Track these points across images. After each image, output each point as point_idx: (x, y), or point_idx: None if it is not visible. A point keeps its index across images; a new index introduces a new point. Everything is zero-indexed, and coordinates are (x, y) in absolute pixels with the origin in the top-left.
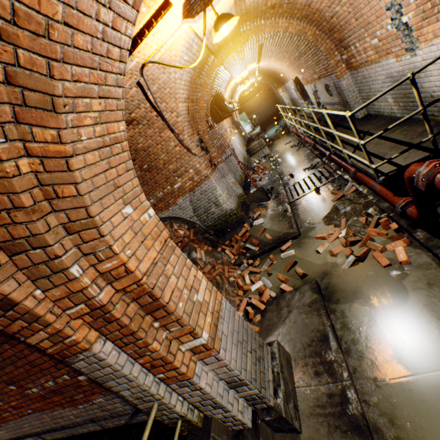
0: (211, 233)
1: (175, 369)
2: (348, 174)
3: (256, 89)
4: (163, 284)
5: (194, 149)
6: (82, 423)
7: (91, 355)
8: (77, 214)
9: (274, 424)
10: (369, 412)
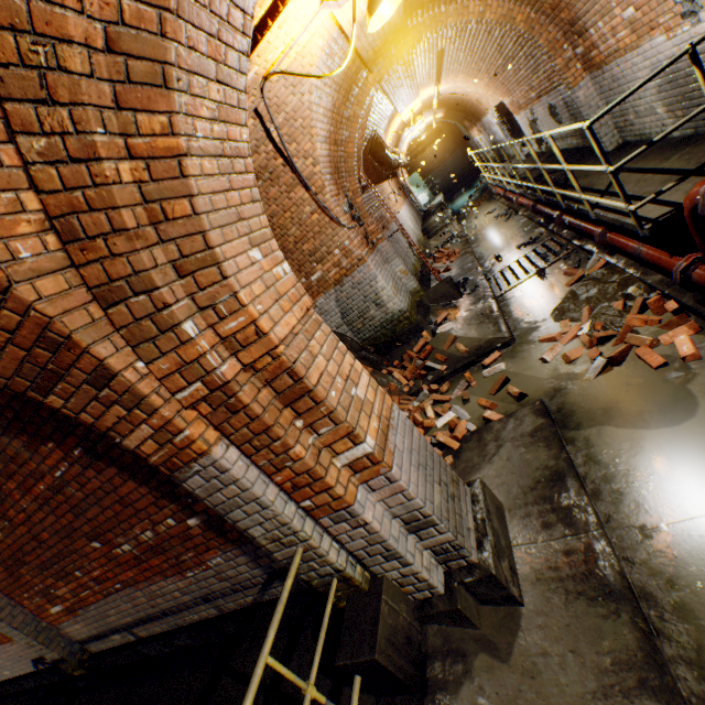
0: (370, 350)
1: (328, 490)
2: (593, 243)
3: (434, 132)
4: (308, 362)
5: (341, 217)
6: (191, 605)
7: (209, 465)
8: (191, 244)
9: (479, 590)
10: (633, 572)
